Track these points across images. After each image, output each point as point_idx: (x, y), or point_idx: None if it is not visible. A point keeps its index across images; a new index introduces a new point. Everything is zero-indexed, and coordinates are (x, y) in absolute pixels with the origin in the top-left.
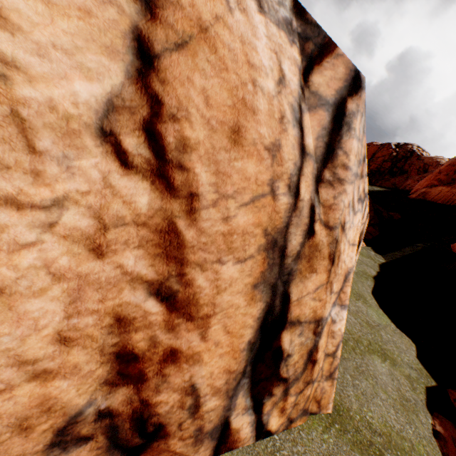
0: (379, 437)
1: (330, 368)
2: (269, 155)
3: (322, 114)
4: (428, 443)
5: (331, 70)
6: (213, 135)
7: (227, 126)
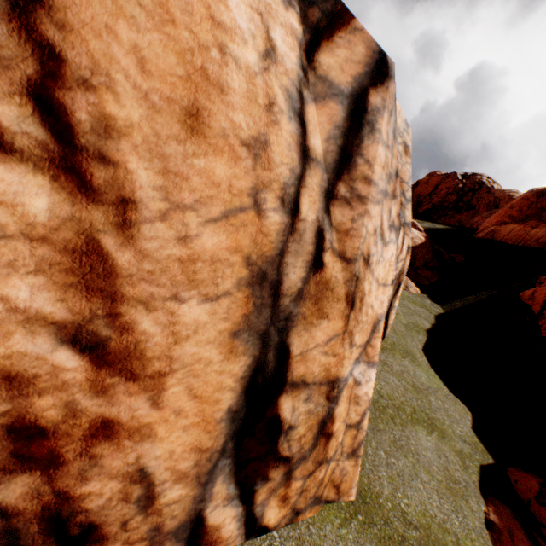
0: (415, 530)
1: (353, 442)
2: (249, 154)
3: (334, 107)
4: (478, 536)
5: (346, 48)
6: (155, 116)
7: (179, 106)
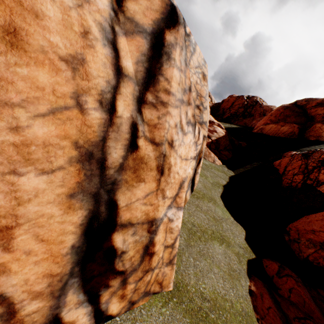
0: (208, 302)
1: (170, 256)
2: (68, 67)
3: (140, 41)
4: (244, 300)
5: (147, 0)
6: None
7: None
